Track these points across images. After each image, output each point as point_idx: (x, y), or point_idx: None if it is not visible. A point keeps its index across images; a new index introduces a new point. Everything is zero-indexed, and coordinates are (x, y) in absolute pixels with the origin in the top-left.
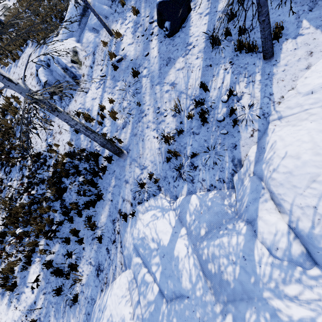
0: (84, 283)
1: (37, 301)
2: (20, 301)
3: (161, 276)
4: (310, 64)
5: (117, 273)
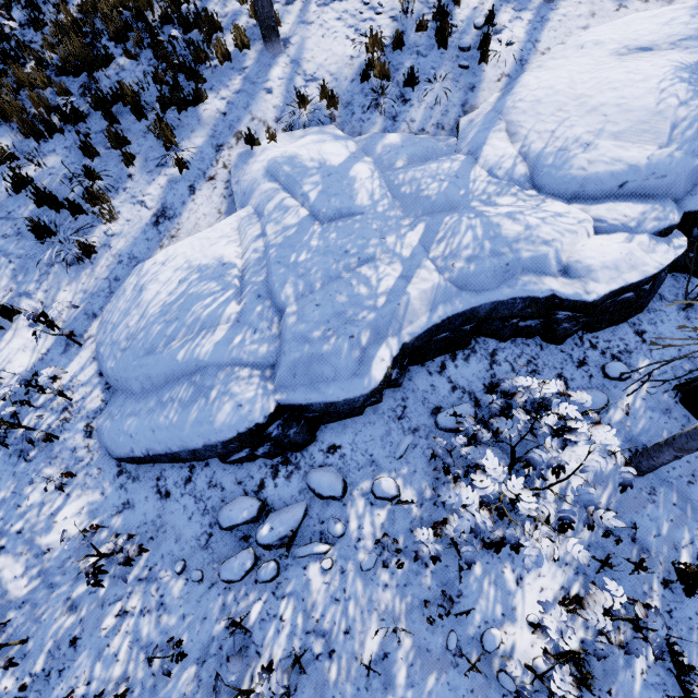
0: (116, 232)
1: None
2: None
3: (319, 195)
4: (588, 26)
5: (208, 225)
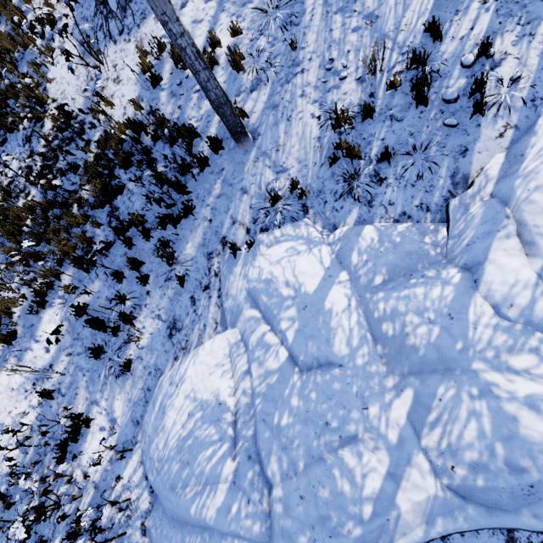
0: (144, 345)
1: (56, 364)
2: (23, 362)
3: (296, 336)
4: None
5: (207, 335)
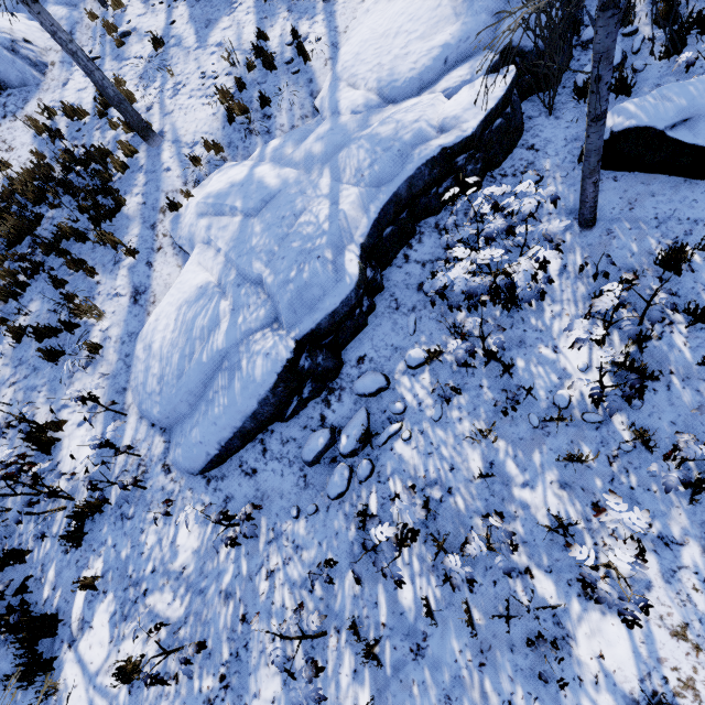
0: (108, 325)
1: None
2: None
3: (243, 201)
4: None
5: (175, 279)
